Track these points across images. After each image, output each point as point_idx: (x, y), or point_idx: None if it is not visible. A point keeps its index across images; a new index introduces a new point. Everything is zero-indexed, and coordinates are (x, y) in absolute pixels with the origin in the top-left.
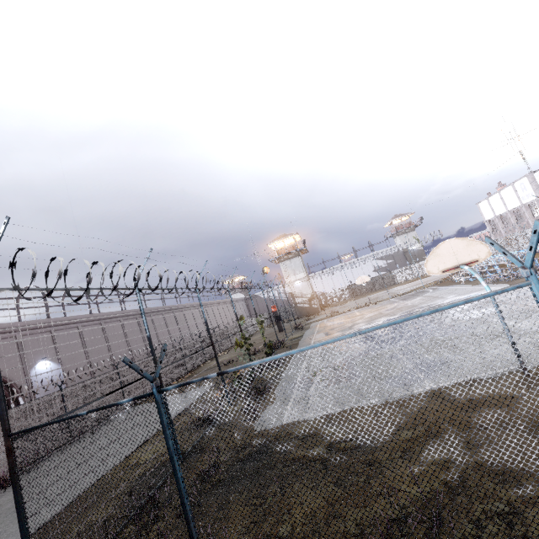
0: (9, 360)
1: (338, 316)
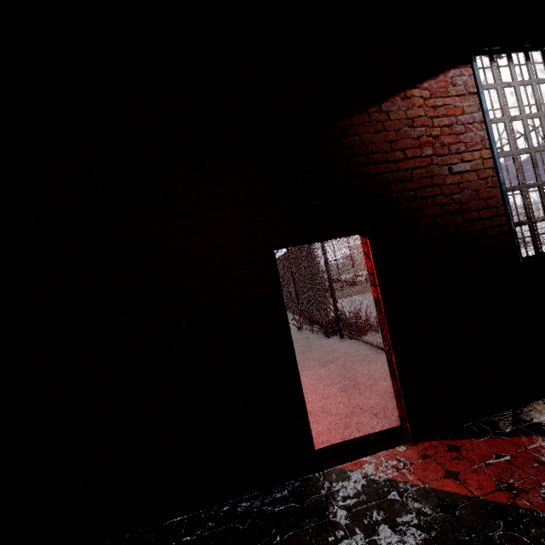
0: None
1: None
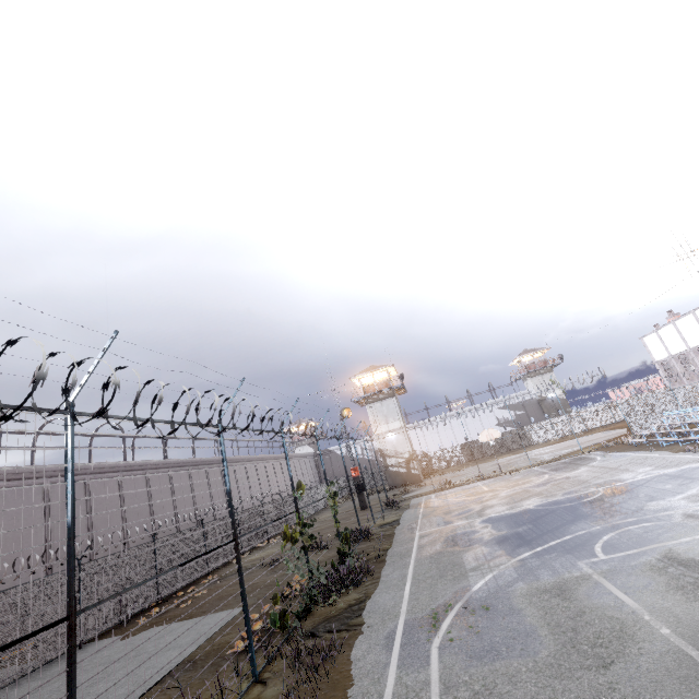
0: None
1: (453, 490)
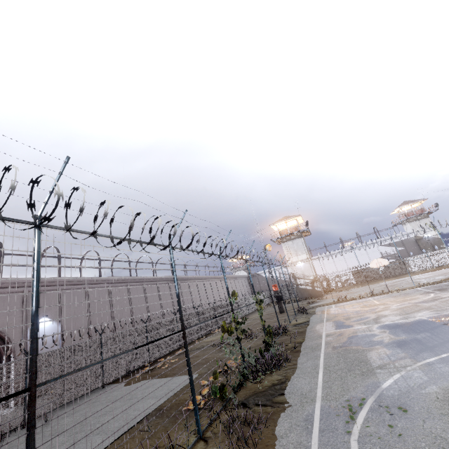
0: (11, 315)
1: (349, 302)
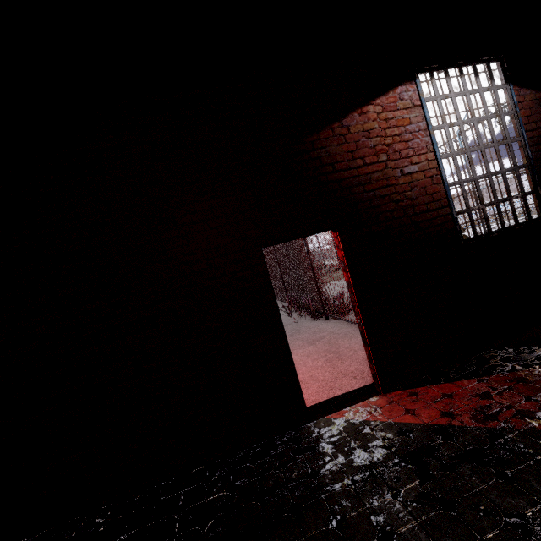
0: None
1: None
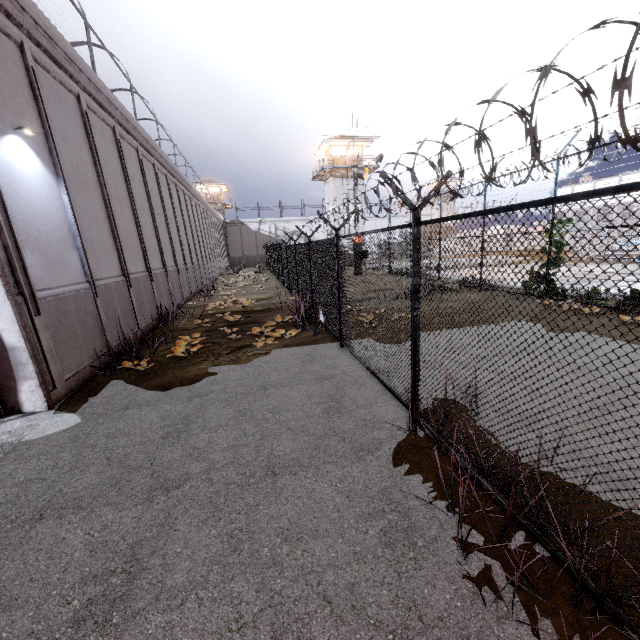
0: None
1: (456, 270)
